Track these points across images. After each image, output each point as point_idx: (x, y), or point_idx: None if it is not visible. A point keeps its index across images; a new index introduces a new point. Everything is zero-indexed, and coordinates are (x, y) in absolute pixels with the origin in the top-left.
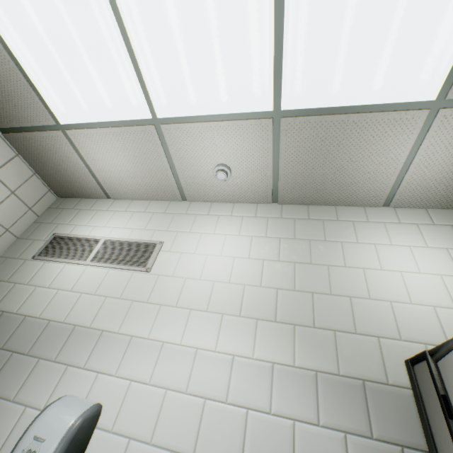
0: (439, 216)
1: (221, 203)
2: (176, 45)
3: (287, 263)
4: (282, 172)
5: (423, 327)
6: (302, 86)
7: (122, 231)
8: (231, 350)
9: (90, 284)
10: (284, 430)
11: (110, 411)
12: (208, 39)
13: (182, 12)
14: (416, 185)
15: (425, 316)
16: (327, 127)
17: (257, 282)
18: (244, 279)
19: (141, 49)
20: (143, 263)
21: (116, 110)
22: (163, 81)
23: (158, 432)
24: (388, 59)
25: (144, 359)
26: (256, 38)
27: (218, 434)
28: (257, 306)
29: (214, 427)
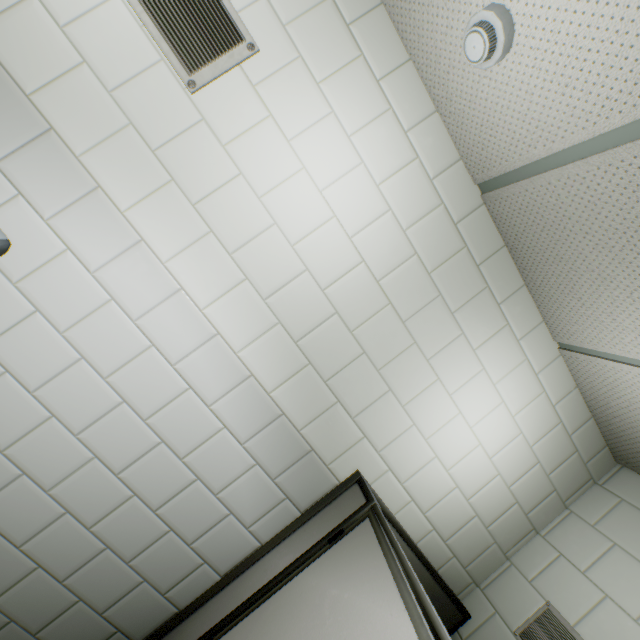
0: (571, 404)
1: (420, 82)
2: None
3: (382, 296)
4: (553, 178)
5: (406, 460)
6: None
7: None
8: (220, 325)
9: None
10: (210, 426)
11: (21, 260)
12: None
13: None
14: (613, 378)
15: (420, 455)
16: None
17: (326, 282)
18: (315, 261)
19: None
20: (190, 60)
21: None
22: None
23: (78, 331)
24: None
25: (101, 238)
26: None
27: (144, 383)
28: (294, 310)
29: (143, 374)
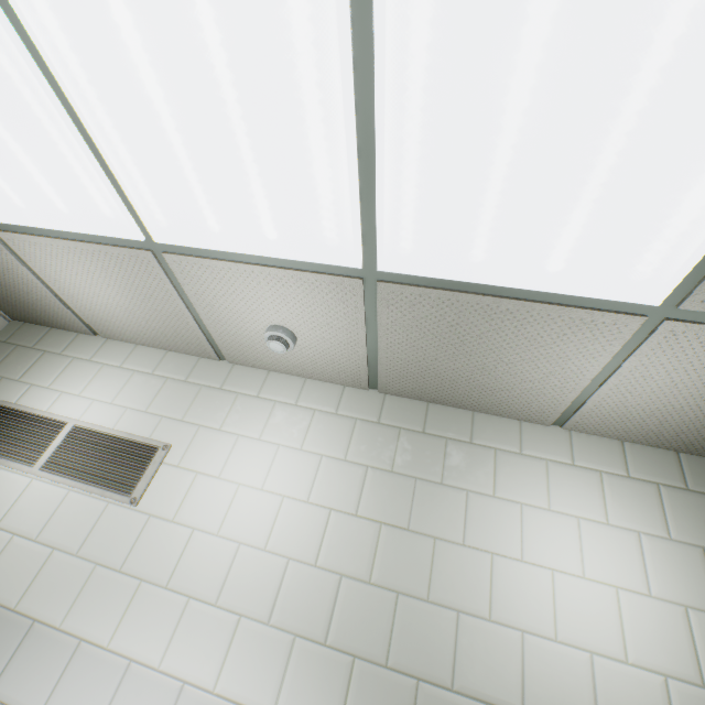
0: (640, 460)
1: (284, 375)
2: (167, 134)
3: (369, 523)
4: (384, 354)
5: (565, 693)
6: (415, 242)
7: (107, 411)
8: (239, 693)
9: (32, 518)
10: None
11: None
12: (228, 134)
13: (169, 78)
14: (610, 411)
15: (572, 670)
16: (460, 308)
17: (312, 555)
18: (291, 545)
19: (101, 129)
20: (128, 487)
21: (77, 216)
22: (154, 187)
23: None
24: (578, 229)
25: (93, 692)
26: (322, 150)
27: None
28: (302, 608)
29: None
